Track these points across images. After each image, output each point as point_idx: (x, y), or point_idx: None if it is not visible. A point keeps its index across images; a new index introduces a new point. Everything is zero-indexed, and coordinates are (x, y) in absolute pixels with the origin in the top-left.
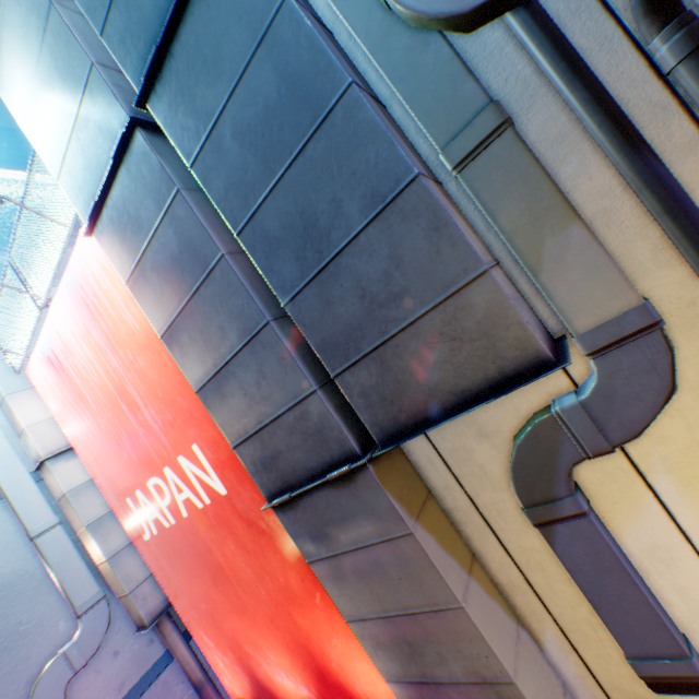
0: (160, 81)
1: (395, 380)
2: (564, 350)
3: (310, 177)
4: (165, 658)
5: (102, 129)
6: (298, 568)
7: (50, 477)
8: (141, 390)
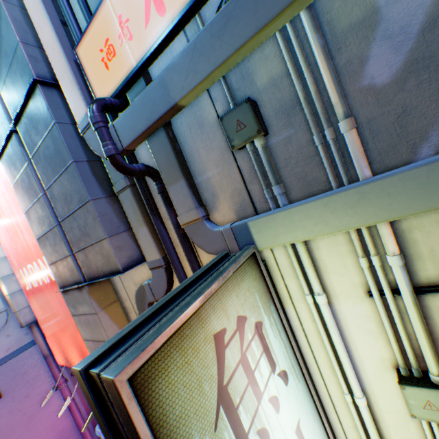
0: (21, 122)
1: (90, 261)
2: (134, 267)
3: (65, 184)
4: (33, 342)
5: (3, 125)
6: None
7: None
8: (25, 226)
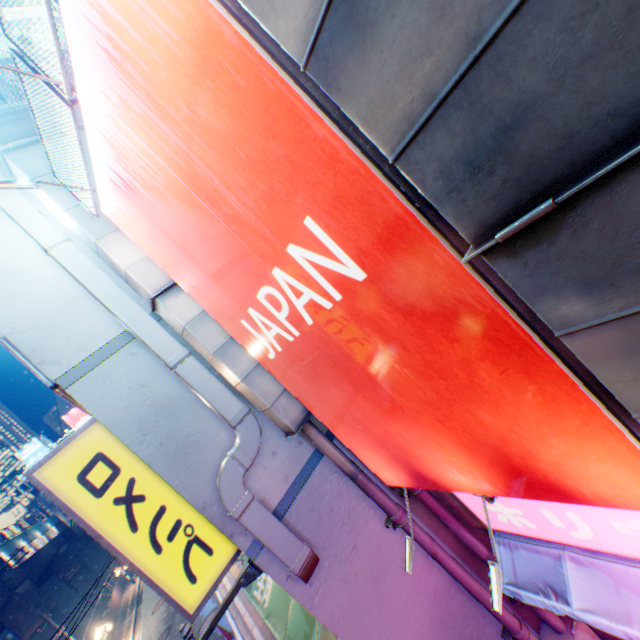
0: None
1: None
2: None
3: None
4: (315, 455)
5: None
6: (494, 358)
7: (166, 315)
8: (214, 165)
